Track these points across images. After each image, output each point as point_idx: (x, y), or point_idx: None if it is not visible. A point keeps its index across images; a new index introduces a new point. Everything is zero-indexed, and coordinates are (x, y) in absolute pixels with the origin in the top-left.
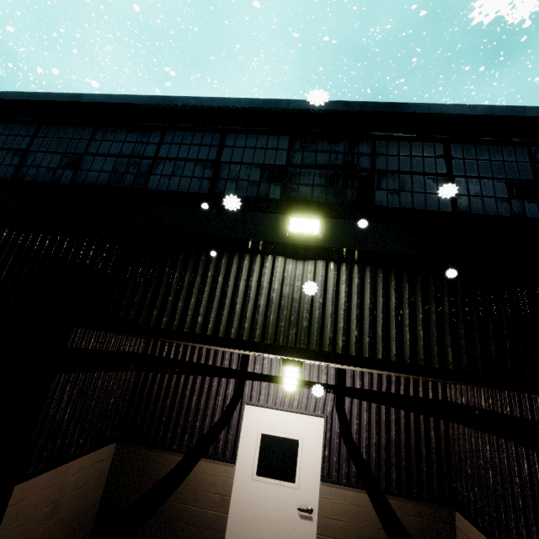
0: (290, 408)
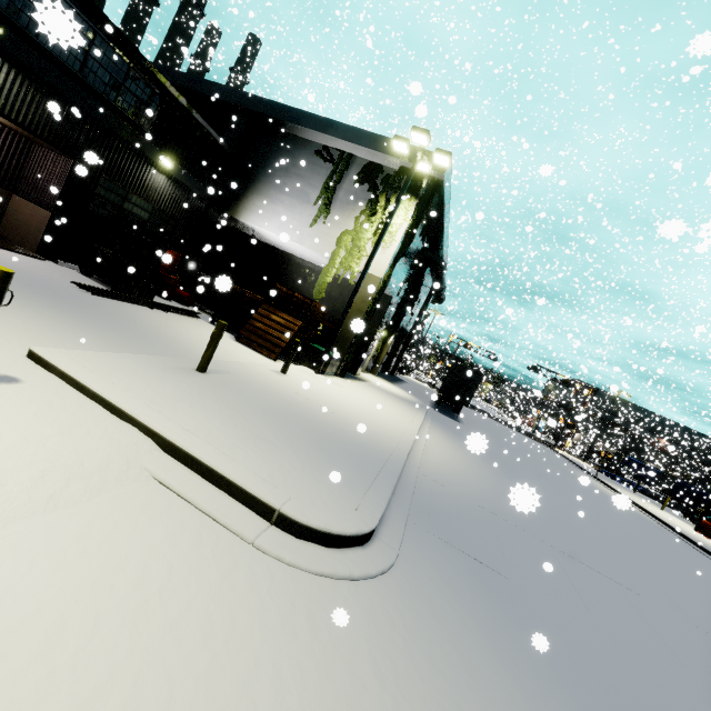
0: None
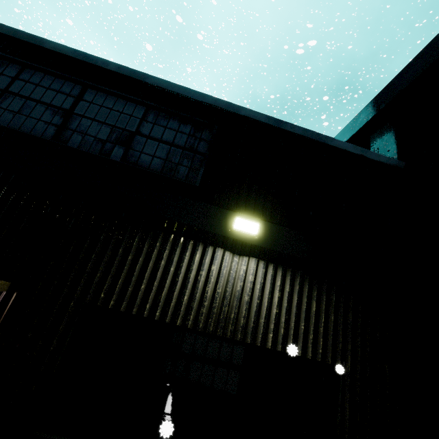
0: None
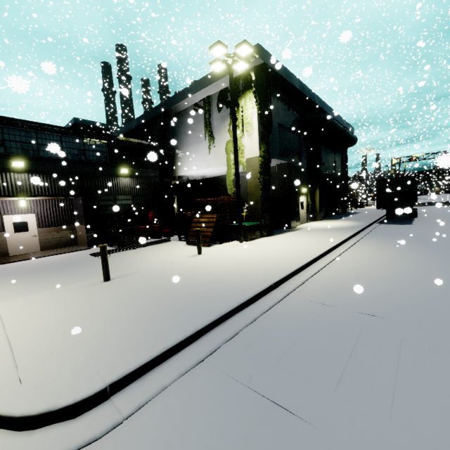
0: (22, 214)
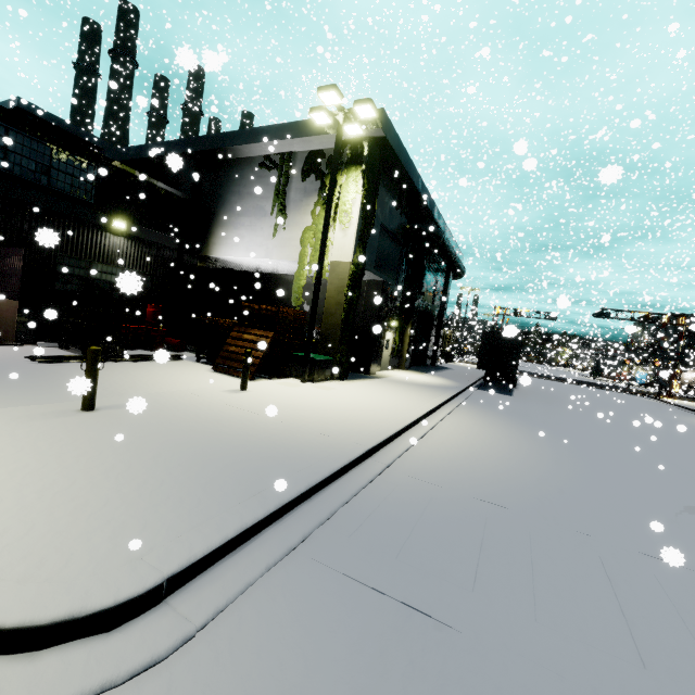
0: None
